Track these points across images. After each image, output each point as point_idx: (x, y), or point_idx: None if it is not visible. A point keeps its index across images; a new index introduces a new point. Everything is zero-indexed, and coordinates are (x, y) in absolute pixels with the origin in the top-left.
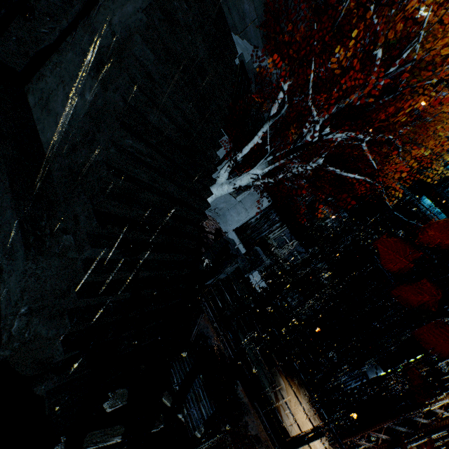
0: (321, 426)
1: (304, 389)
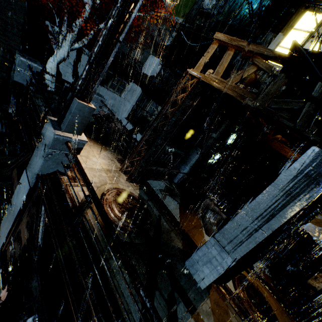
0: (120, 166)
1: (119, 155)
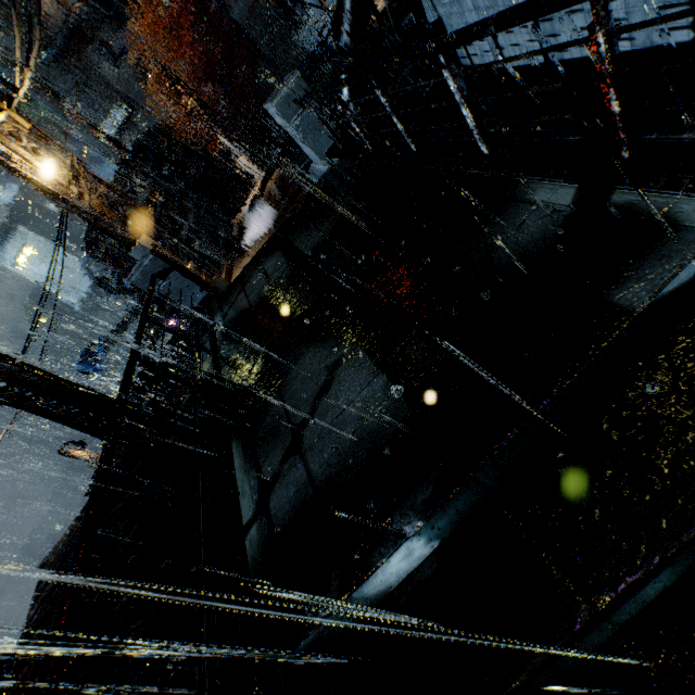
0: None
1: None
